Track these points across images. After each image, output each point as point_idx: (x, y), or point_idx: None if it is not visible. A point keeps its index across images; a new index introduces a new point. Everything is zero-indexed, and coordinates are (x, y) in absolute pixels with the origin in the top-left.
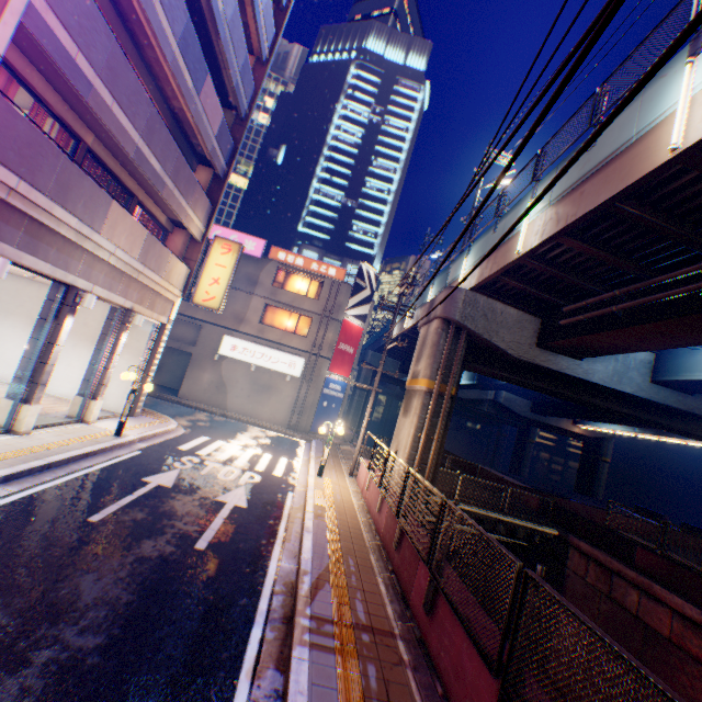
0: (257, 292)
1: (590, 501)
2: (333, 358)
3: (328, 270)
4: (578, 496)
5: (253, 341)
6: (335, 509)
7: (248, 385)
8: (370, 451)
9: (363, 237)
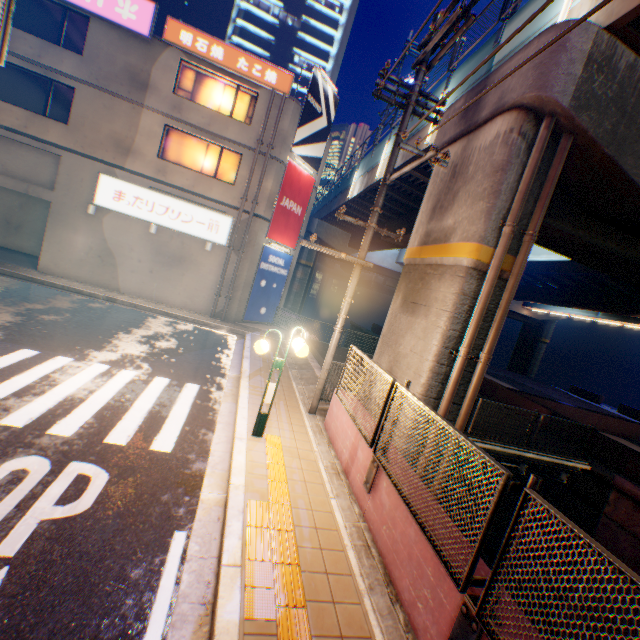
0: (148, 103)
1: (535, 384)
2: (274, 219)
3: (264, 73)
4: (521, 378)
5: (151, 188)
6: (307, 629)
7: (148, 255)
8: (323, 346)
9: (307, 74)
